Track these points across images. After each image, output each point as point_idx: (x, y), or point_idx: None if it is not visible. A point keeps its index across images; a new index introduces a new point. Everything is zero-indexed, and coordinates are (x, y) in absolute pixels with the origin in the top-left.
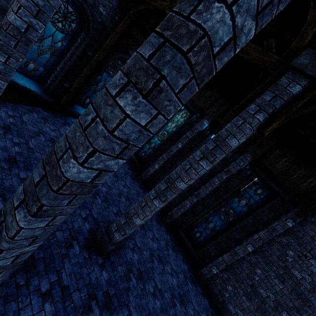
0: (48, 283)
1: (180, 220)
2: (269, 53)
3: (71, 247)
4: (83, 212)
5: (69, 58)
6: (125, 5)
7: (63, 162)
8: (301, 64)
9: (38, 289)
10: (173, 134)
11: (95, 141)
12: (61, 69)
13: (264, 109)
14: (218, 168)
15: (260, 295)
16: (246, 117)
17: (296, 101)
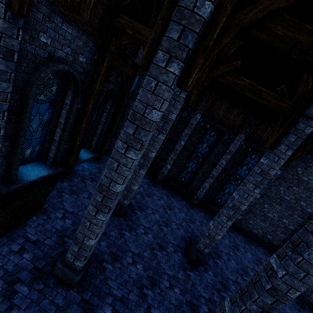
0: (204, 305)
1: (204, 197)
2: (284, 99)
3: (190, 276)
4: (170, 248)
5: (64, 123)
6: (101, 41)
7: (290, 294)
8: (312, 114)
9: (205, 312)
10: (171, 134)
11: (310, 284)
12: (61, 138)
13: (292, 148)
14: (221, 150)
15: (270, 217)
16: (280, 155)
17: (309, 137)
